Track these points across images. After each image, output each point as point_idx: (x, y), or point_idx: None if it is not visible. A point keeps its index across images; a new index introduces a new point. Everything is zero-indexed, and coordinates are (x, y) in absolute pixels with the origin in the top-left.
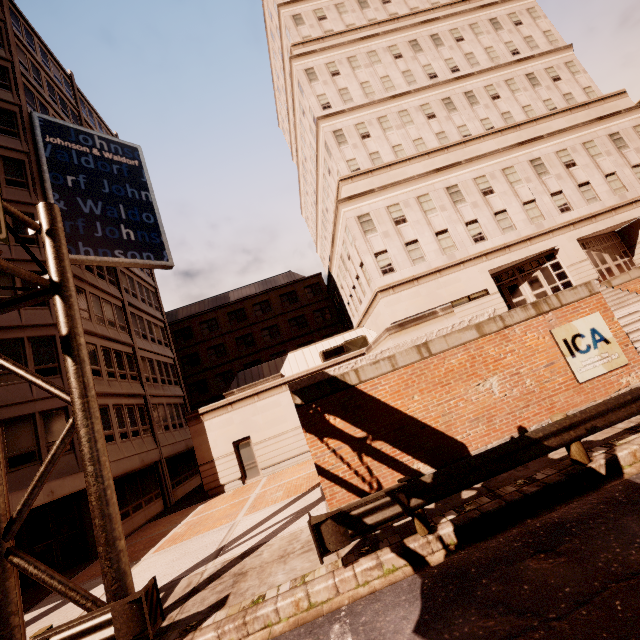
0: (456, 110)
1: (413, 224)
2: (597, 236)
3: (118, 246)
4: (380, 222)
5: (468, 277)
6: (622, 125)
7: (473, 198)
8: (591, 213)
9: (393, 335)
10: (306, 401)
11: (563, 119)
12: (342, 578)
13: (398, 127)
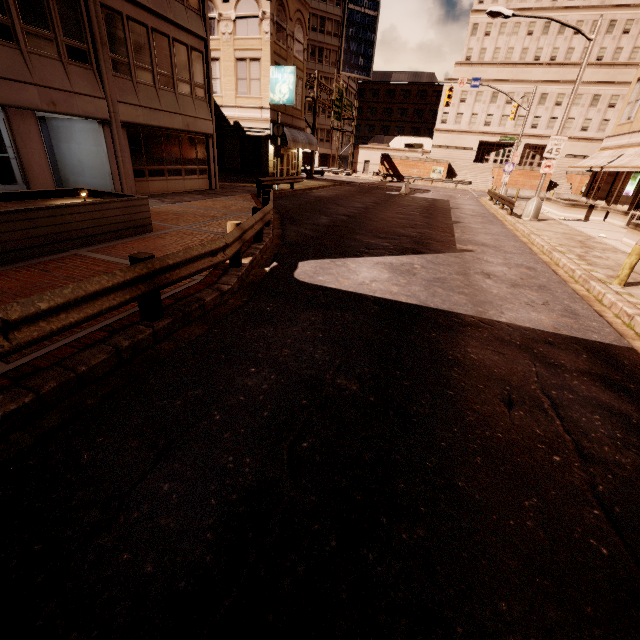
0: (547, 34)
1: (467, 105)
2: (544, 146)
3: (356, 69)
4: (455, 98)
5: (470, 140)
6: (608, 91)
7: (500, 103)
8: (542, 134)
9: (407, 152)
10: (382, 158)
11: (591, 70)
12: (374, 179)
13: (507, 35)
